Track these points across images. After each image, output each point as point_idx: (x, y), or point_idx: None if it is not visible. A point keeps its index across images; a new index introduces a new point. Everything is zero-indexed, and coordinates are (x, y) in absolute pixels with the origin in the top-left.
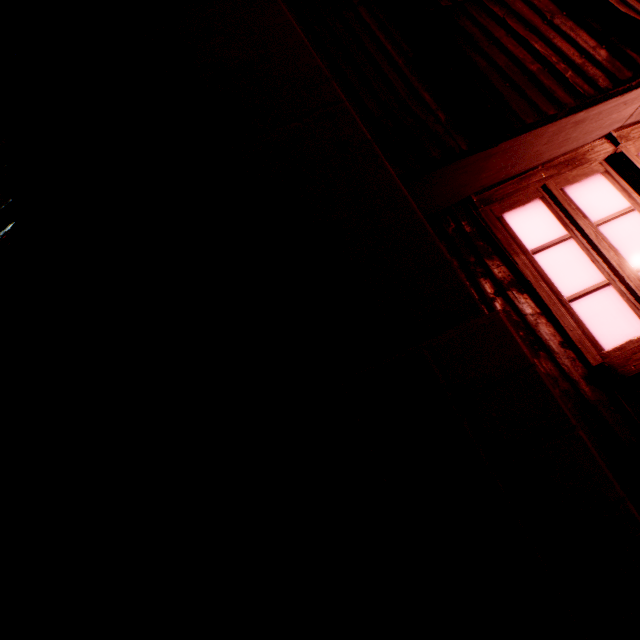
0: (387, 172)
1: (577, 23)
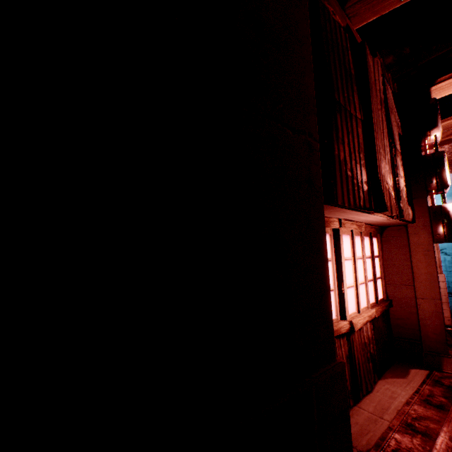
0: (324, 222)
1: (365, 164)
